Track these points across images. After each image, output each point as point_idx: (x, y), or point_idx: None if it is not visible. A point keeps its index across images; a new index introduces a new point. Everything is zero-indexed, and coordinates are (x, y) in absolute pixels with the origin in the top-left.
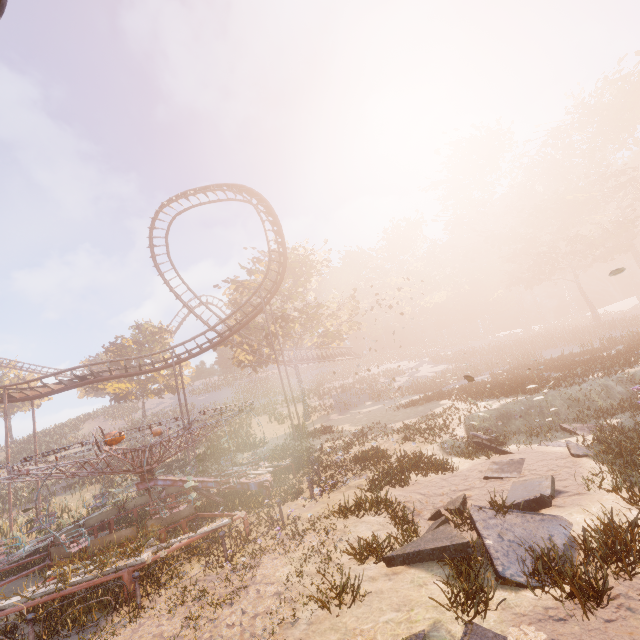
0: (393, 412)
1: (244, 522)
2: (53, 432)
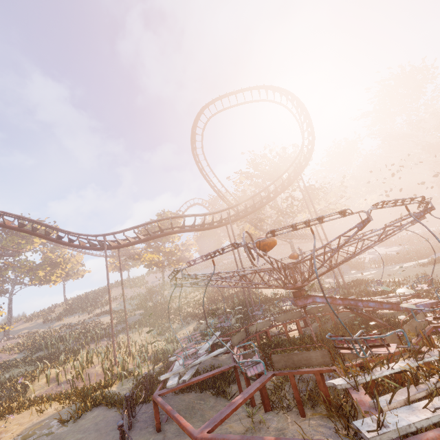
0: (421, 268)
1: None
2: (91, 295)
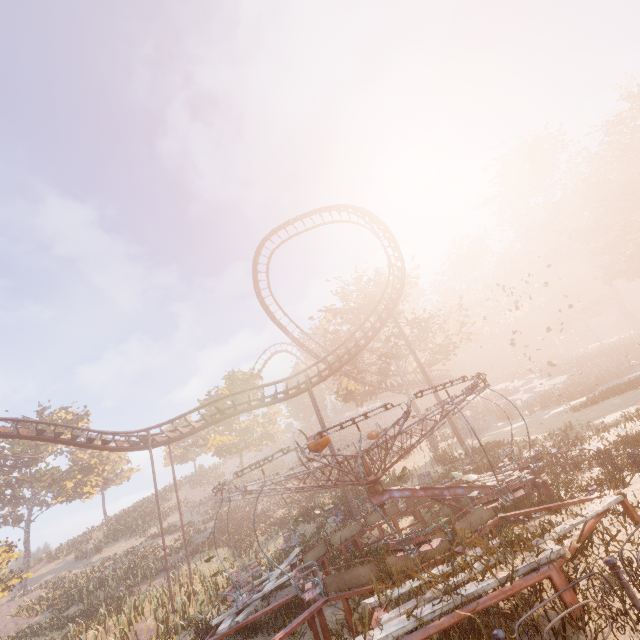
0: (571, 414)
1: (625, 503)
2: (143, 506)
